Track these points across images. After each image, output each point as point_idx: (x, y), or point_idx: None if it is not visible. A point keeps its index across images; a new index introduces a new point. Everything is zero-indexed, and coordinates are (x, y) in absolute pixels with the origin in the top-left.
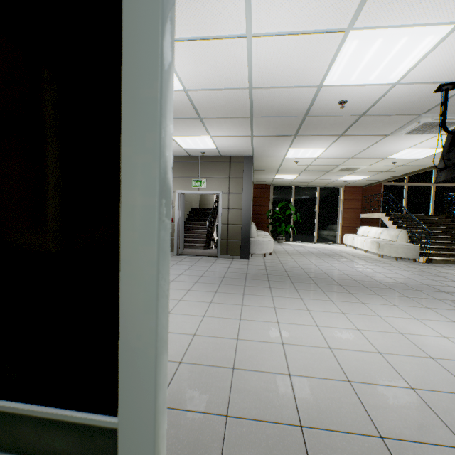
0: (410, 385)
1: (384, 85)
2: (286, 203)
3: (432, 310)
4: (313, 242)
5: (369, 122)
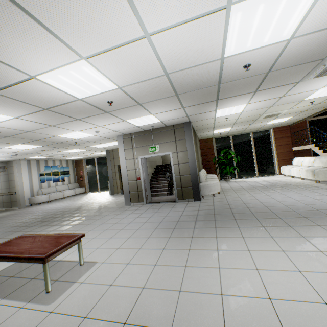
0: None
1: (280, 43)
2: (226, 150)
3: None
4: (255, 176)
5: (277, 76)
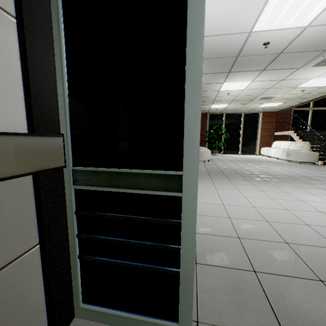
0: (306, 223)
1: (298, 28)
2: (218, 126)
3: (325, 190)
4: (238, 154)
5: (285, 58)
